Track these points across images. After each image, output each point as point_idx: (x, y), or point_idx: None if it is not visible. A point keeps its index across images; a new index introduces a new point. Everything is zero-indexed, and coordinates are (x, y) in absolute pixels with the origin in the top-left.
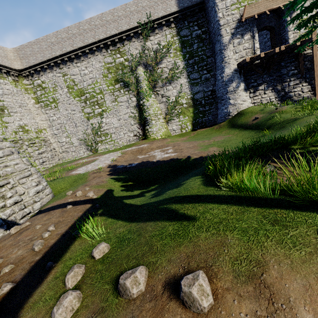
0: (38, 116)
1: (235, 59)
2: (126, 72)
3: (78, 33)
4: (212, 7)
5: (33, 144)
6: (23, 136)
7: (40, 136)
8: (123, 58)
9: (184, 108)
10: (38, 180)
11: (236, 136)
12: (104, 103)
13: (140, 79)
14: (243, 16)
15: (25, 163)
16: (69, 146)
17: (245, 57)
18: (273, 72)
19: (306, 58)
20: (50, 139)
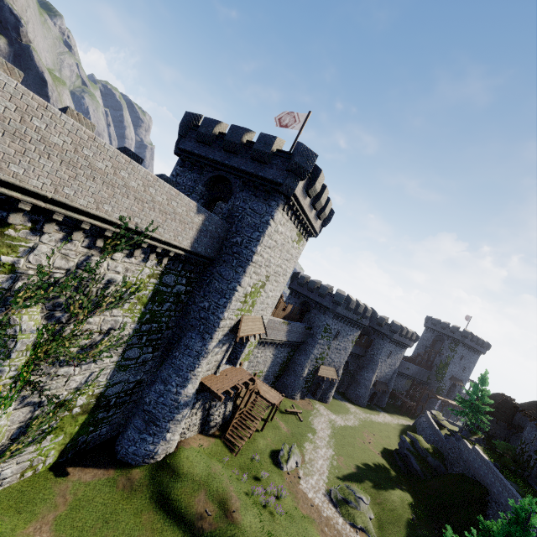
0: None
1: (203, 372)
2: None
3: None
4: (225, 296)
5: None
6: None
7: None
8: None
9: (71, 415)
10: None
11: None
12: None
13: (16, 348)
14: (239, 334)
15: None
16: None
17: (210, 371)
18: None
19: None
20: None
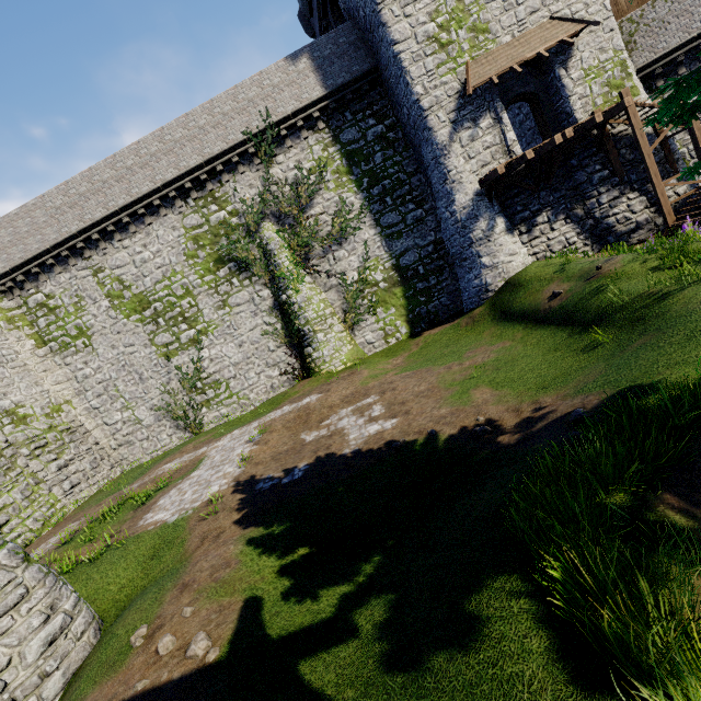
0: (48, 375)
1: (471, 172)
2: (238, 239)
3: (114, 177)
4: (399, 77)
5: (41, 449)
6: (13, 436)
7: (59, 423)
8: (225, 211)
9: (381, 290)
10: (49, 601)
11: (523, 344)
12: (198, 314)
13: (272, 248)
14: (468, 84)
15: (6, 566)
16: (132, 430)
17: (491, 164)
18: (558, 183)
19: (621, 143)
20: (85, 423)
